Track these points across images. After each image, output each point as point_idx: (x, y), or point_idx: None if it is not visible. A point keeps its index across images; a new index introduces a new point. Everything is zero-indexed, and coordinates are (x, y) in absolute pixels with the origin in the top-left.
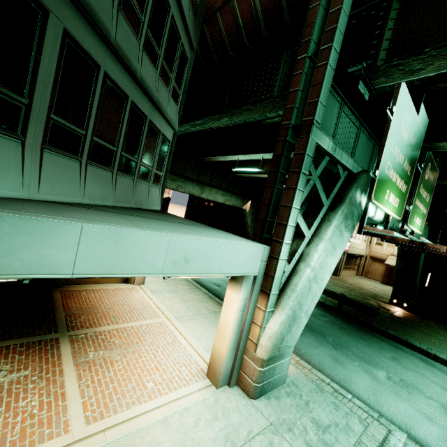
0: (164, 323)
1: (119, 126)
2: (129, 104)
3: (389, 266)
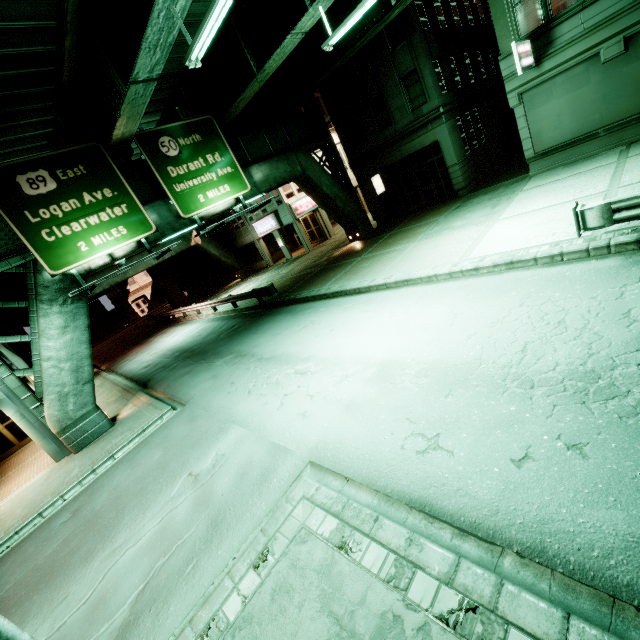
0: None
1: None
2: None
3: None
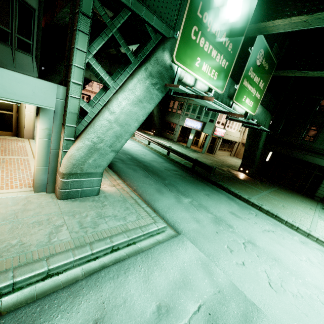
0: (27, 159)
1: None
2: None
3: None
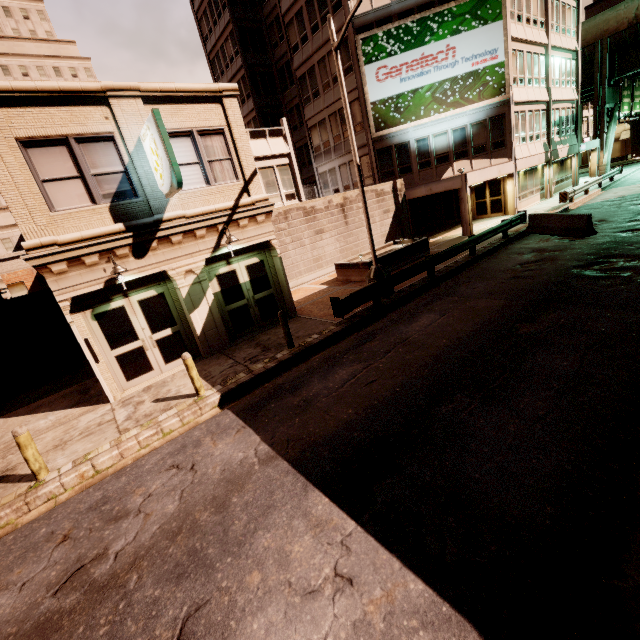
0: None
1: None
2: None
3: (623, 141)
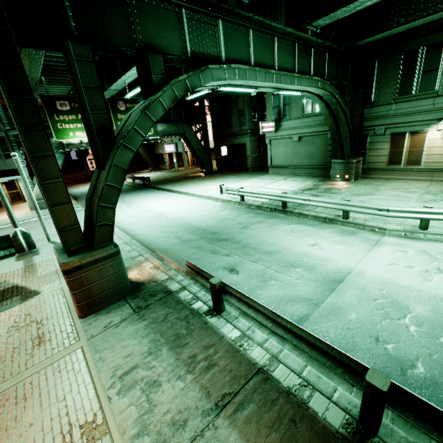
0: None
1: None
2: None
3: None
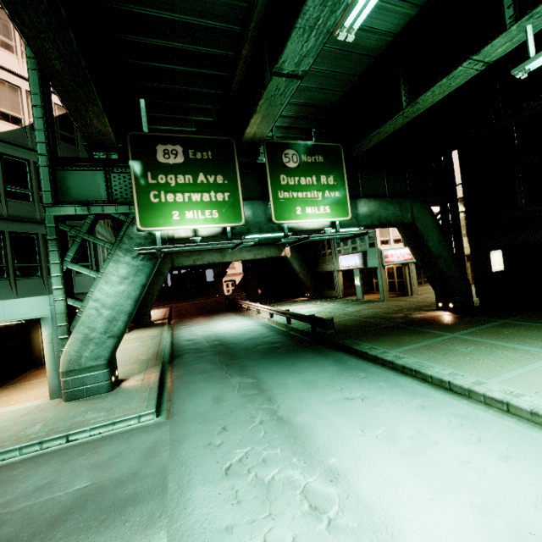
0: None
1: (3, 251)
2: (8, 235)
3: None
